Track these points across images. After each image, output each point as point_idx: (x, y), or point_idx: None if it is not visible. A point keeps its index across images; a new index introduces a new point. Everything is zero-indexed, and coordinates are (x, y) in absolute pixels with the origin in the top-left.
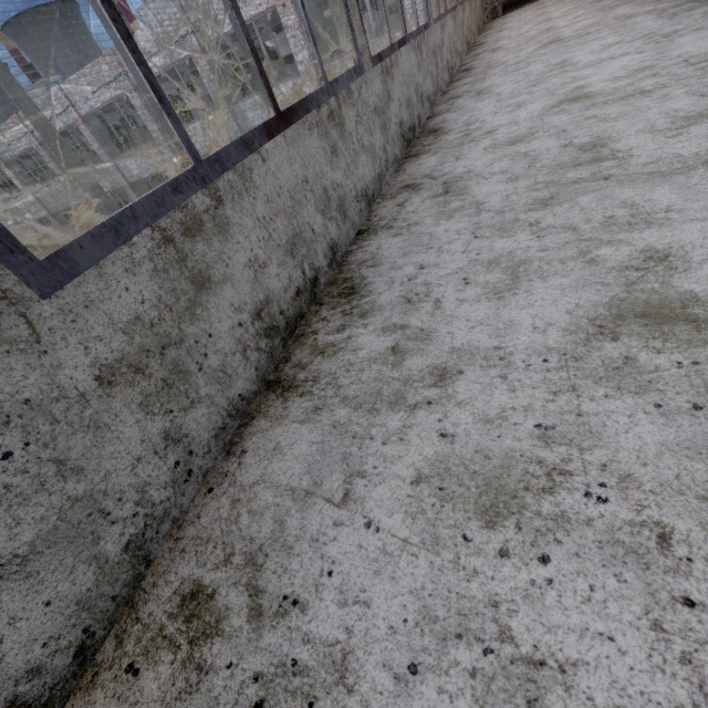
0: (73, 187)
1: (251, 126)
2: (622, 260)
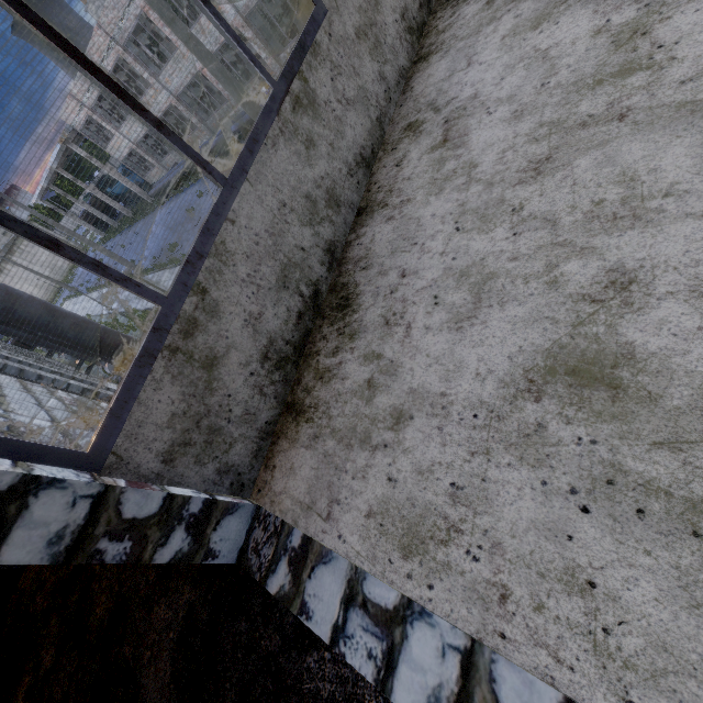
0: (162, 88)
1: None
2: None
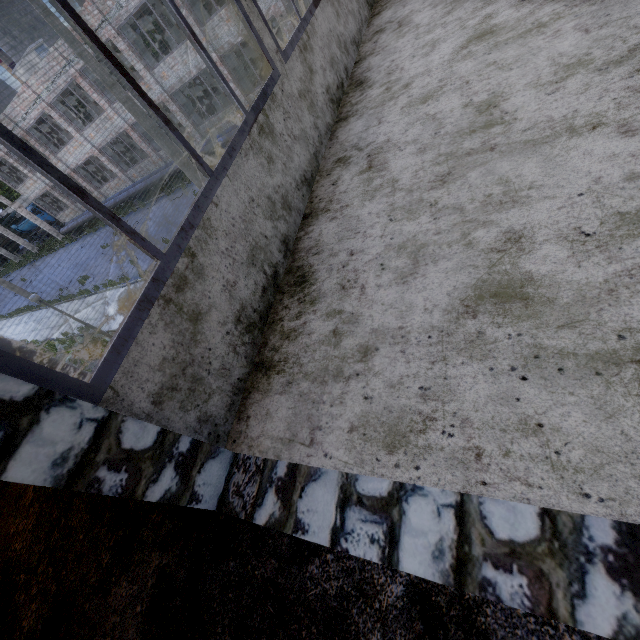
0: (85, 141)
1: (222, 43)
2: (475, 23)
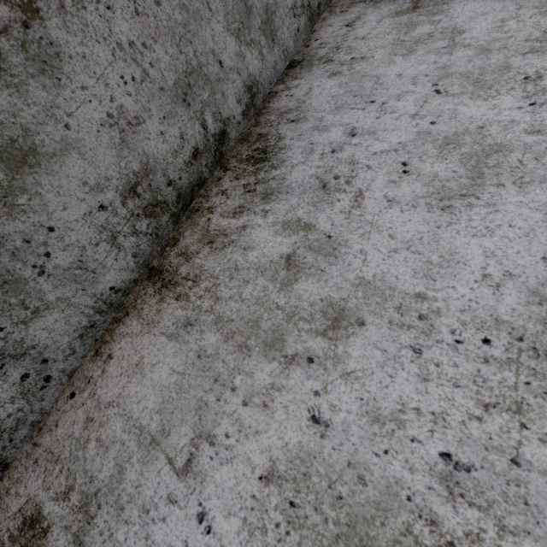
0: None
1: None
2: None
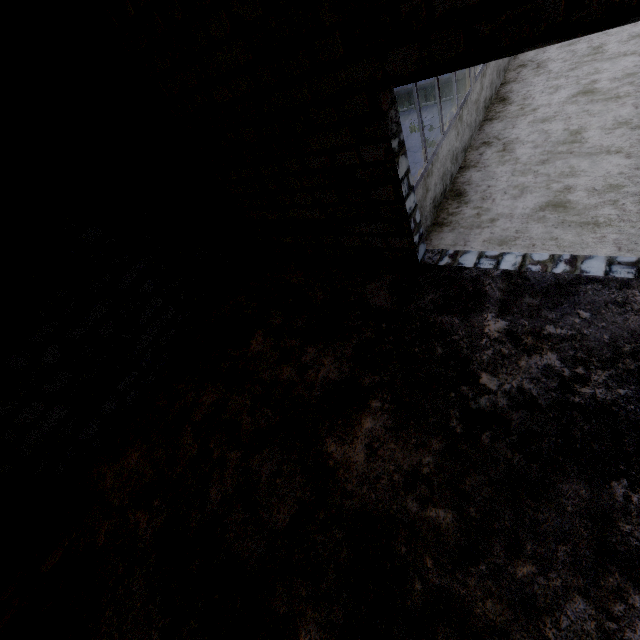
0: None
1: None
2: (585, 83)
